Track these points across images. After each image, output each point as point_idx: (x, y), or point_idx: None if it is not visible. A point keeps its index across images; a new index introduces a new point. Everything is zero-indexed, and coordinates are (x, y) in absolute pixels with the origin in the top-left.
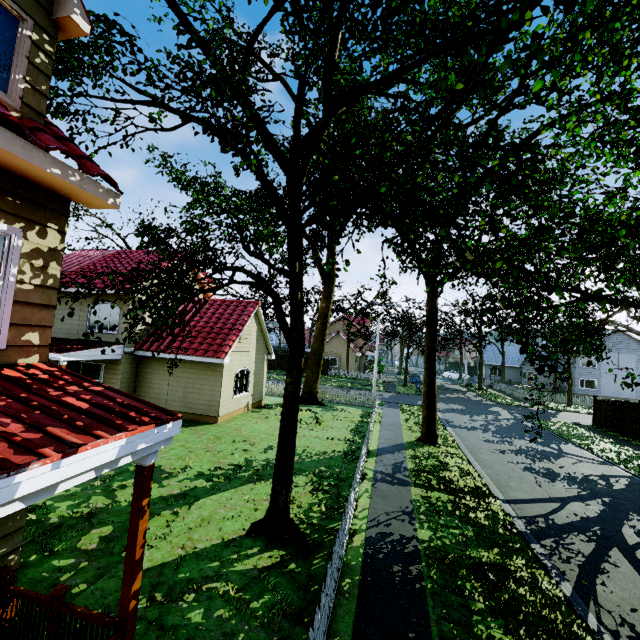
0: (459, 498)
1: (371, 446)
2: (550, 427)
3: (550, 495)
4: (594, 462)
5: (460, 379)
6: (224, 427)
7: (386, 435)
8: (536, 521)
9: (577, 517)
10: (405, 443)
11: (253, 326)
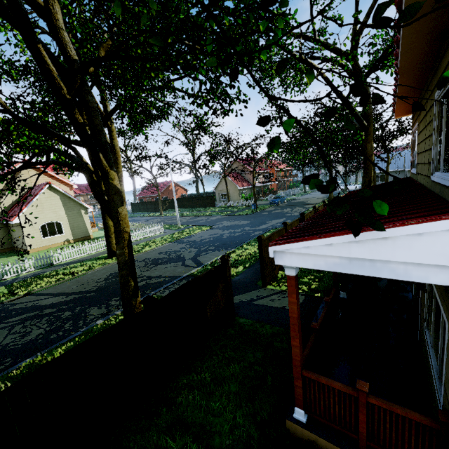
0: (4, 293)
1: (64, 262)
2: (266, 234)
3: (65, 291)
4: (190, 265)
5: (345, 191)
6: (25, 255)
7: (99, 253)
8: (3, 306)
9: (31, 305)
10: (92, 258)
11: (54, 196)
